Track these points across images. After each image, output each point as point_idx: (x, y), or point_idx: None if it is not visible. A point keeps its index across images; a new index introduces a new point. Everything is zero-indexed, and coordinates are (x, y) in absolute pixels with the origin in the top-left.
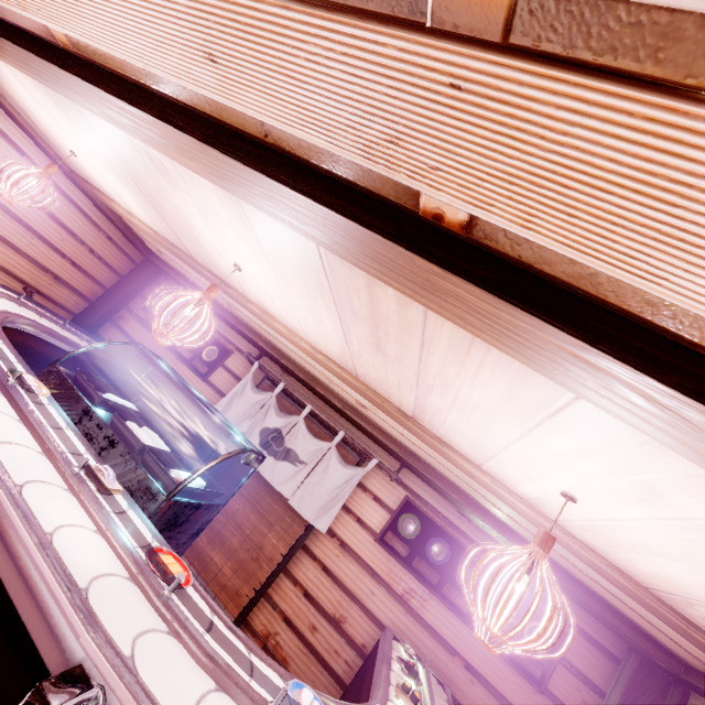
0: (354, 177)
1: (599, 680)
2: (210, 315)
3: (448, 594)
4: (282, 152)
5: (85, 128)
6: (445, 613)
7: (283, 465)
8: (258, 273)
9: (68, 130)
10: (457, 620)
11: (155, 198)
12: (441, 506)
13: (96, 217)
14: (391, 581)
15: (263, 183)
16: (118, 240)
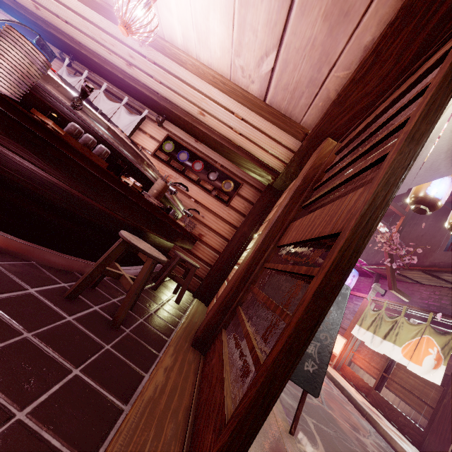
0: None
1: (252, 199)
2: (31, 34)
3: (188, 174)
4: None
5: None
6: (186, 183)
7: None
8: None
9: None
10: (192, 185)
11: None
12: (186, 138)
13: None
14: (160, 173)
15: None
16: None
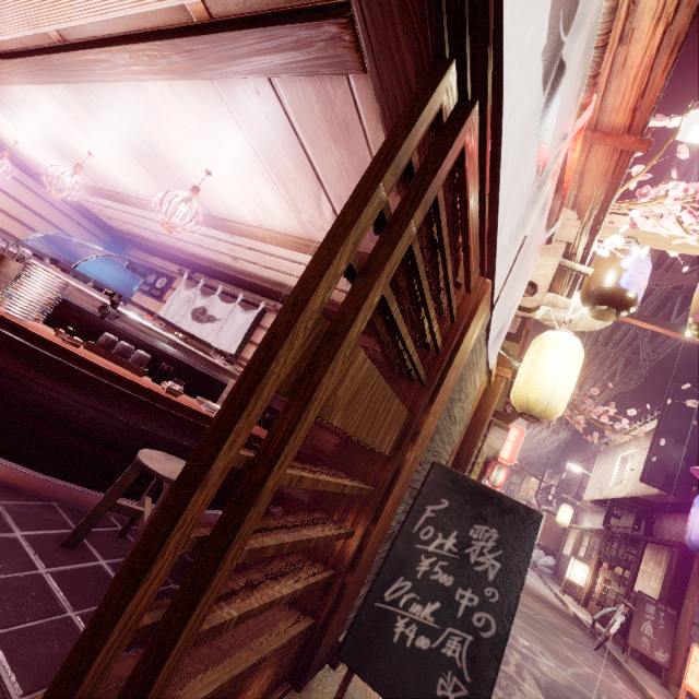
0: (41, 42)
1: None
2: (160, 261)
3: None
4: (29, 49)
5: (5, 111)
6: None
7: (207, 326)
8: (102, 154)
9: (6, 124)
10: None
11: (53, 141)
12: None
13: (67, 211)
14: None
15: (26, 64)
16: (88, 226)
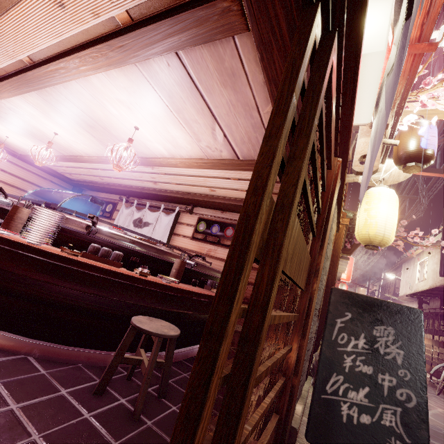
0: (18, 67)
1: None
2: (106, 194)
3: (223, 242)
4: (10, 73)
5: None
6: (224, 250)
7: (144, 229)
8: (63, 133)
9: None
10: None
11: (30, 131)
12: (213, 213)
13: (42, 175)
14: (201, 250)
15: (10, 83)
16: (57, 182)
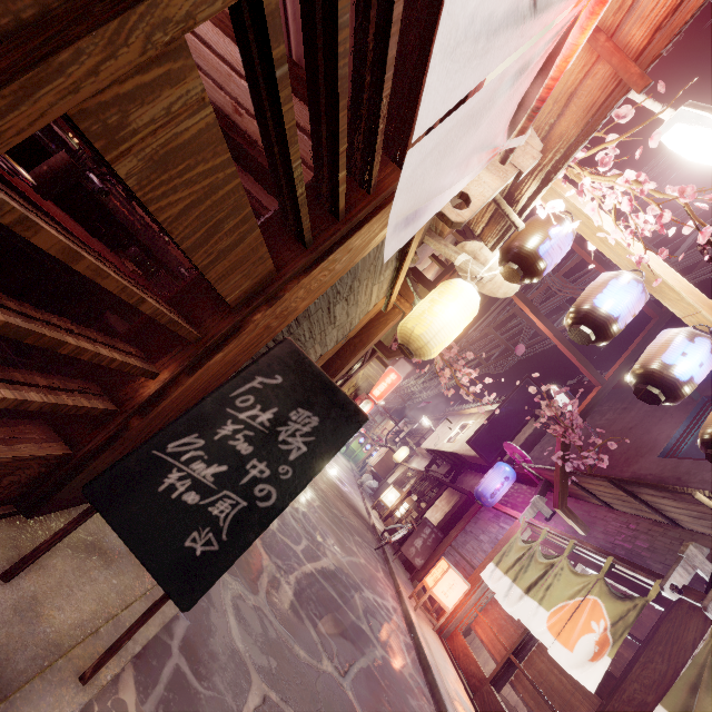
0: None
1: None
2: None
3: None
4: None
5: None
6: None
7: None
8: None
9: None
10: None
11: None
12: None
13: None
14: None
15: None
16: None
